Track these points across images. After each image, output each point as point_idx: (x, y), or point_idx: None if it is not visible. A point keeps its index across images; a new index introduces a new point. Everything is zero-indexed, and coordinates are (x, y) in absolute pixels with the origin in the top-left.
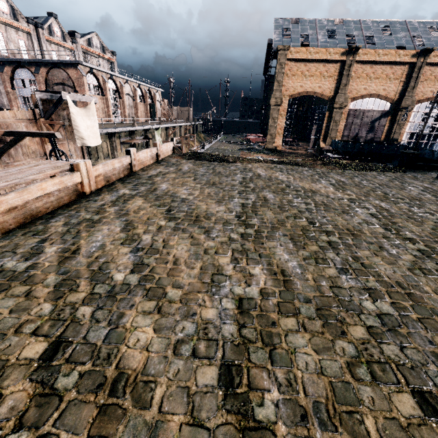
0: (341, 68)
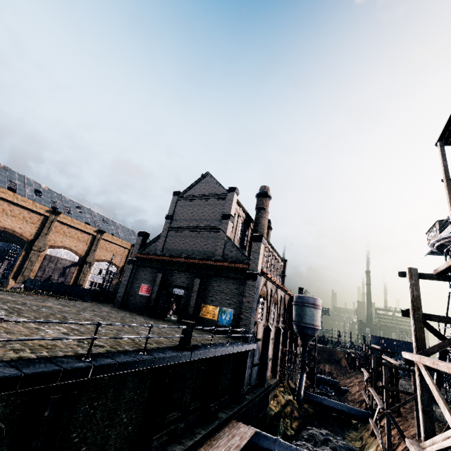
0: (44, 220)
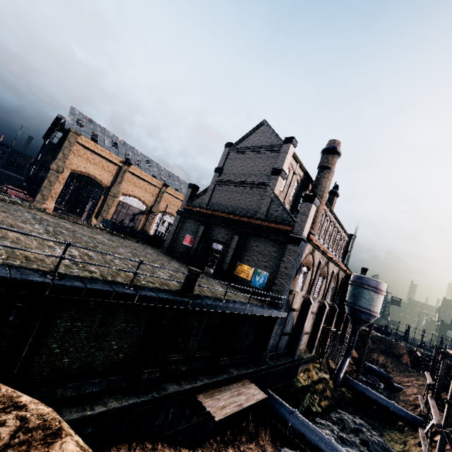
0: (118, 170)
